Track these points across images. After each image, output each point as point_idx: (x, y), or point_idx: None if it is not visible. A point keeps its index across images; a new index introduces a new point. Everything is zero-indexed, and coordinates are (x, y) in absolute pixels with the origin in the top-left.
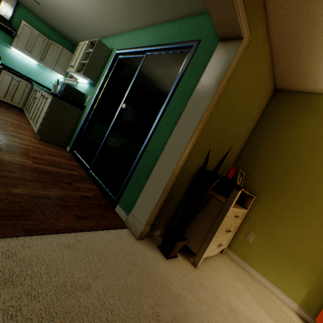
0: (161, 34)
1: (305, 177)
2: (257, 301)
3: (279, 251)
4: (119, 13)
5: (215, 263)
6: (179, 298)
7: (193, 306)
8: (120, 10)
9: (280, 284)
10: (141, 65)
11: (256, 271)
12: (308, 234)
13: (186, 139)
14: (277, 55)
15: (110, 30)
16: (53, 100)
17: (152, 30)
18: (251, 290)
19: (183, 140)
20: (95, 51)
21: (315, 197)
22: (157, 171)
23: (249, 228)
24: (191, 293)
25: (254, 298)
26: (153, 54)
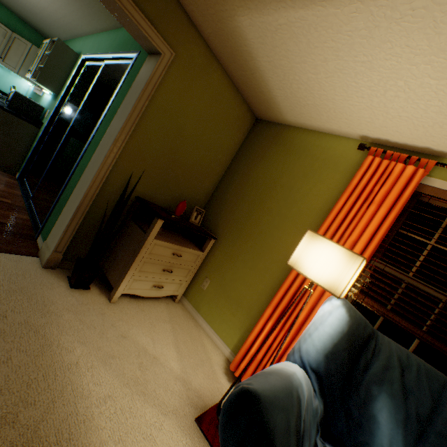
0: (118, 40)
1: (261, 218)
2: (175, 339)
3: (227, 297)
4: (77, 9)
5: (151, 306)
6: (52, 314)
7: (66, 322)
8: (77, 6)
9: (221, 331)
10: (97, 76)
11: (204, 319)
12: (252, 278)
13: (102, 159)
14: (234, 77)
15: (79, 28)
16: None
17: (114, 34)
18: (177, 332)
19: (100, 161)
20: (54, 54)
21: (265, 238)
22: (75, 194)
23: (206, 274)
24: (76, 315)
25: (174, 337)
26: (109, 63)
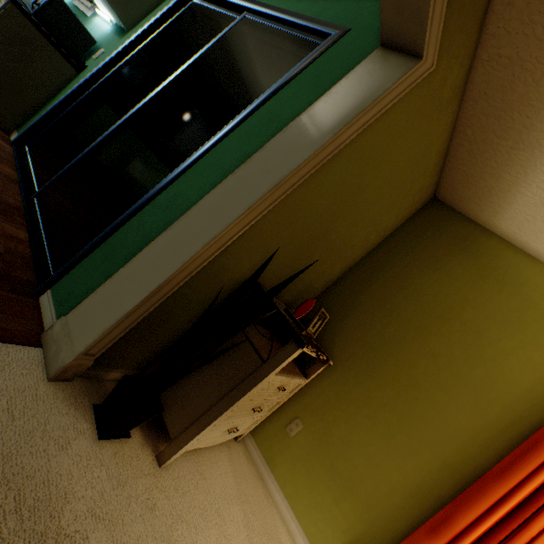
0: None
1: (416, 359)
2: None
3: (329, 466)
4: None
5: (212, 459)
6: None
7: None
8: None
9: (307, 522)
10: (224, 32)
11: (280, 487)
12: (383, 453)
13: (238, 209)
14: (463, 135)
15: None
16: (5, 11)
17: None
18: (251, 526)
19: (231, 210)
20: None
21: (418, 397)
22: (155, 252)
23: (298, 411)
24: (109, 531)
25: (250, 543)
26: (255, 21)
